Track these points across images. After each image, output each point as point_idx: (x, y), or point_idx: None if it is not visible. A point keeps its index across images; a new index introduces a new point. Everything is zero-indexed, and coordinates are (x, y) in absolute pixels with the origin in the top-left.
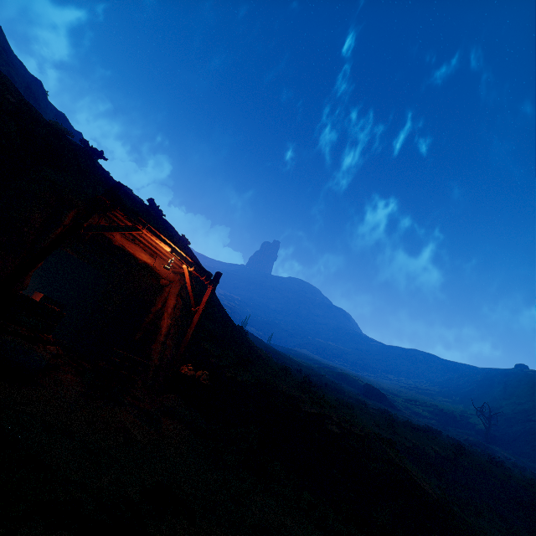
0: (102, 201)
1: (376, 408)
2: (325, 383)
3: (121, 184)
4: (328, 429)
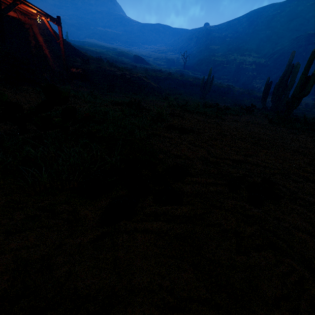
0: None
1: (140, 67)
2: (115, 61)
3: None
4: (127, 77)
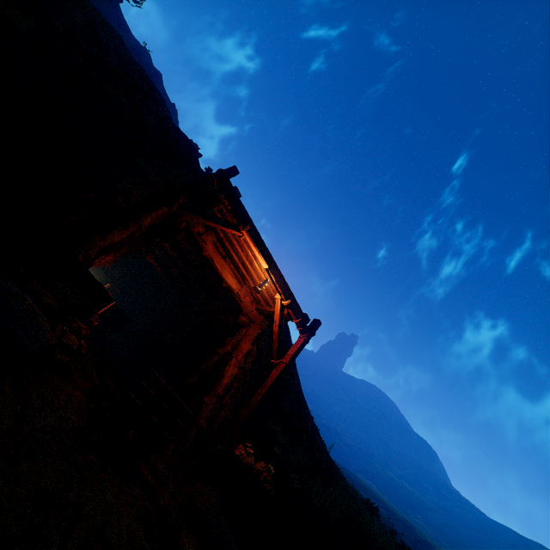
0: (210, 179)
1: None
2: None
3: (236, 169)
4: None
